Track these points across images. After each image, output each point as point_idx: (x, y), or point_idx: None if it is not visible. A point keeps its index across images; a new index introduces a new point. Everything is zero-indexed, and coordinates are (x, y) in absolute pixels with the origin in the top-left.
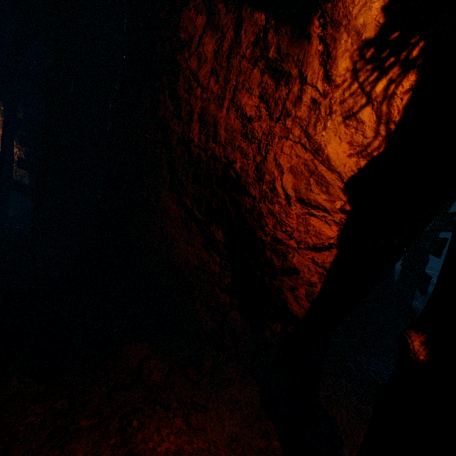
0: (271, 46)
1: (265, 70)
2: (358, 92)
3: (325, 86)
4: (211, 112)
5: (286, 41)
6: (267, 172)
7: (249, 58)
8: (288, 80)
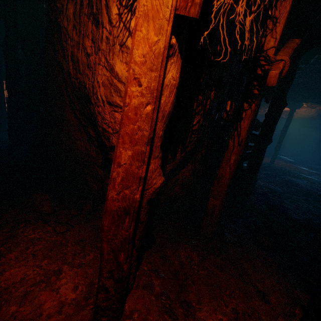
0: (94, 5)
1: (93, 21)
2: (124, 29)
3: (110, 27)
4: (75, 53)
5: (98, 0)
6: (95, 88)
7: (87, 14)
8: (99, 26)
